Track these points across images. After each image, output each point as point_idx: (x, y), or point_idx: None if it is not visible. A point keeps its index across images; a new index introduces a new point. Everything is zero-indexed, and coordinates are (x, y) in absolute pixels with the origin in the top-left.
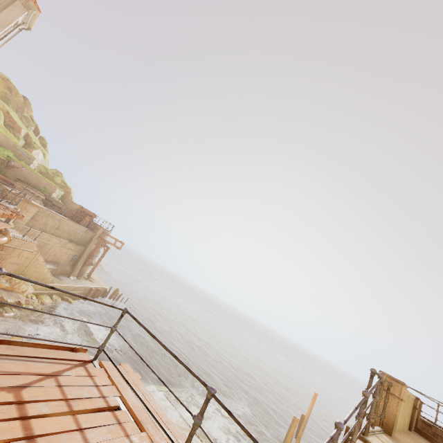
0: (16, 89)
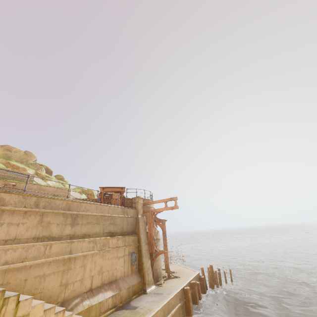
0: (14, 148)
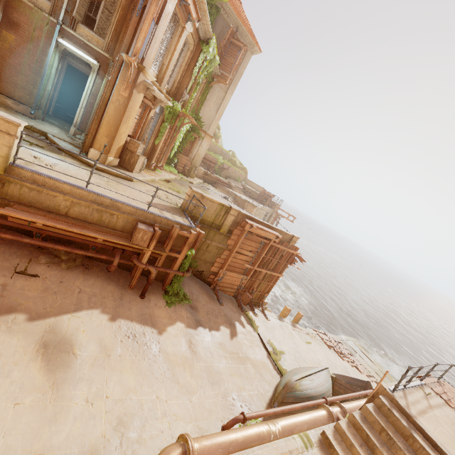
0: None
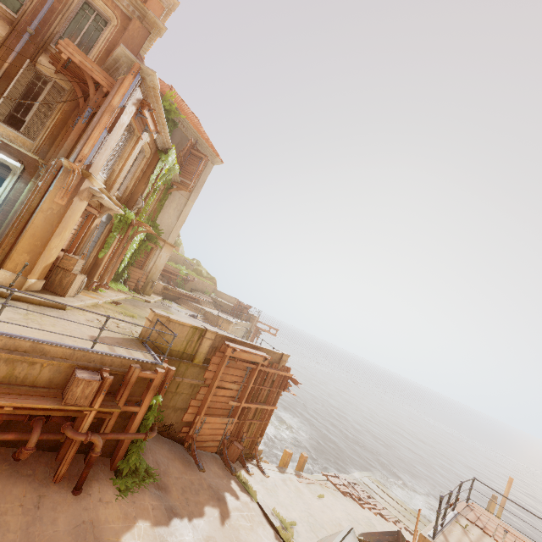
0: None
